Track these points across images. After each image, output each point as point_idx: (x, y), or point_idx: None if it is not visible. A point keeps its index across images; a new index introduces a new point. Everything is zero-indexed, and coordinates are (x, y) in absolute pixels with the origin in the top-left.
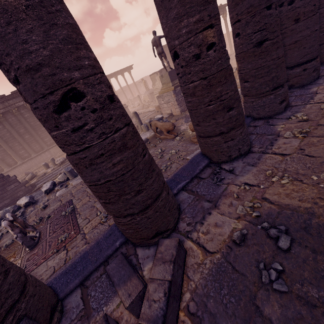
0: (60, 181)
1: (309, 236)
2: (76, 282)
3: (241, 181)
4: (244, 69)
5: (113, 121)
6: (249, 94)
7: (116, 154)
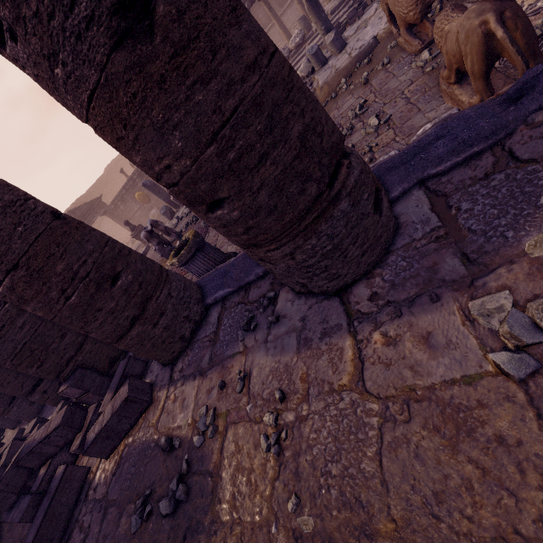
0: None
1: (180, 537)
2: None
3: (252, 364)
4: None
5: None
6: None
7: (23, 305)
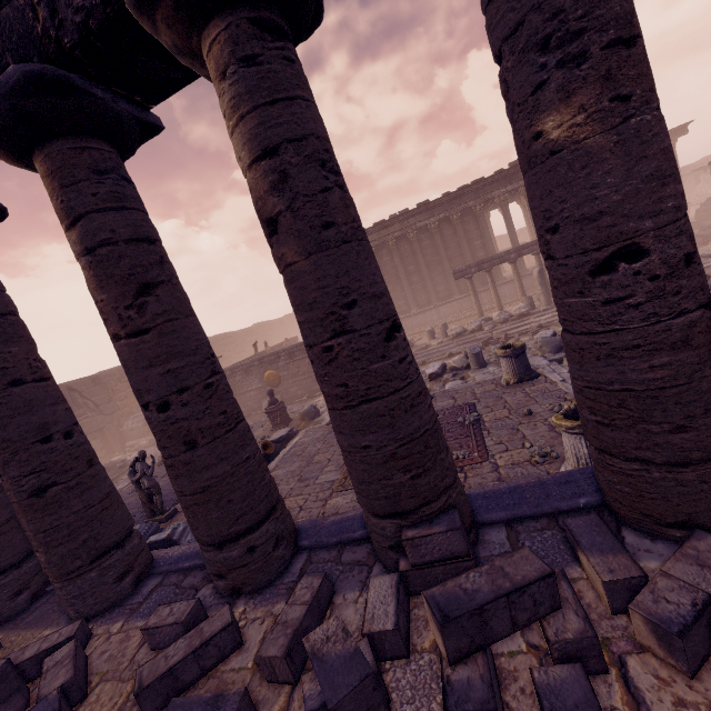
0: (454, 367)
1: None
2: (501, 516)
3: None
4: None
5: (681, 297)
6: None
7: (663, 352)
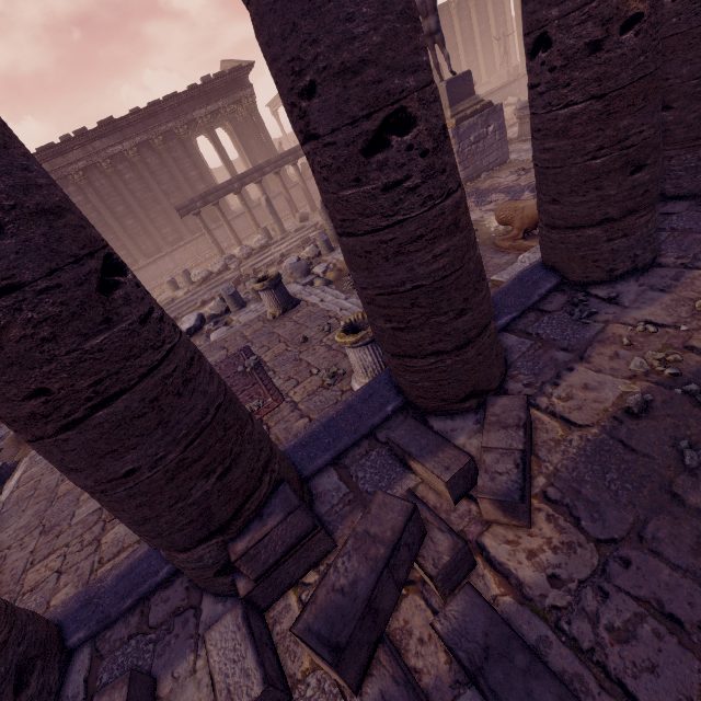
0: (213, 315)
1: None
2: (326, 459)
3: (637, 319)
4: (670, 77)
5: (446, 175)
6: (666, 139)
7: (442, 239)
